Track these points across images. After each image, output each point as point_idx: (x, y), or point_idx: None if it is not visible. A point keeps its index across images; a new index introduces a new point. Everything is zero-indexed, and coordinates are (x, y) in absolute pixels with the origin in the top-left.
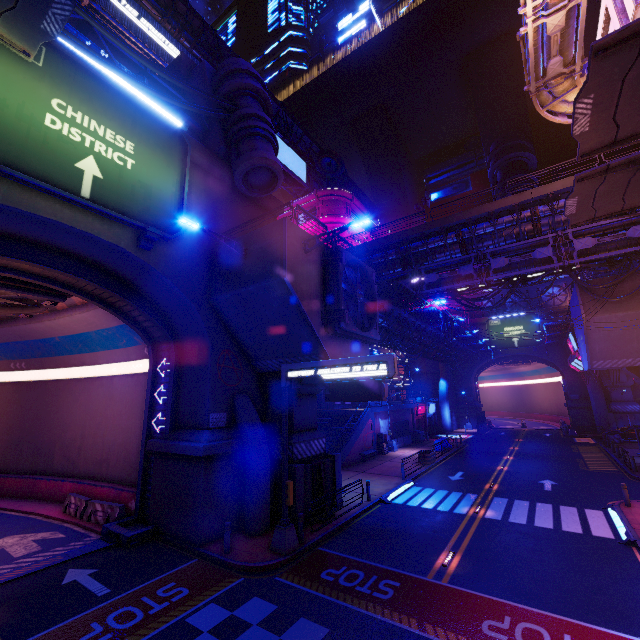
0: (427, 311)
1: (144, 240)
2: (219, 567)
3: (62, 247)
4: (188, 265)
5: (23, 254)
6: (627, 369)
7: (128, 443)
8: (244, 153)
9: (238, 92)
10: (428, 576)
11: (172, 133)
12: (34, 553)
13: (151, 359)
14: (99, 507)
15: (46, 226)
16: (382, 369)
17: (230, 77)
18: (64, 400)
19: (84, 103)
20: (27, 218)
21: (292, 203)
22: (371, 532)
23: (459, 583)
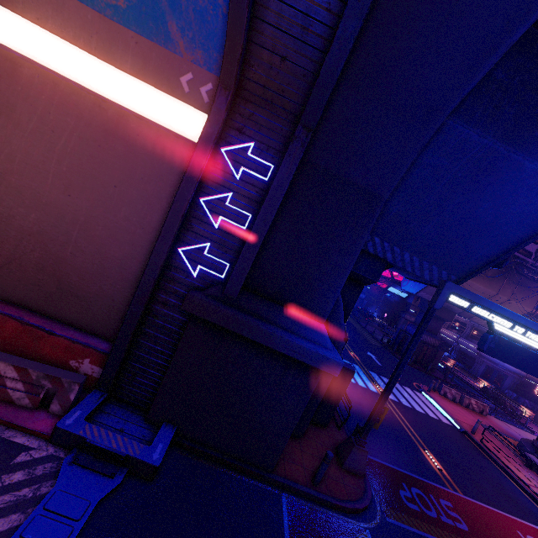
0: None
1: None
2: (325, 511)
3: None
4: None
5: None
6: (428, 302)
7: (58, 241)
8: None
9: None
10: (449, 487)
11: None
12: None
13: (217, 120)
14: (9, 371)
15: None
16: None
17: None
18: None
19: None
20: None
21: None
22: (361, 420)
23: (466, 493)
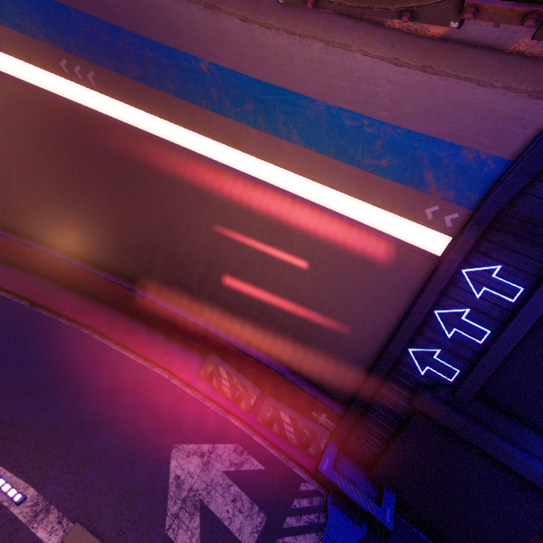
0: None
1: None
2: None
3: None
4: None
5: None
6: None
7: (308, 323)
8: None
9: None
10: None
11: None
12: (268, 536)
13: (463, 249)
14: (286, 418)
15: None
16: None
17: None
18: (176, 188)
19: None
20: None
21: None
22: None
23: None
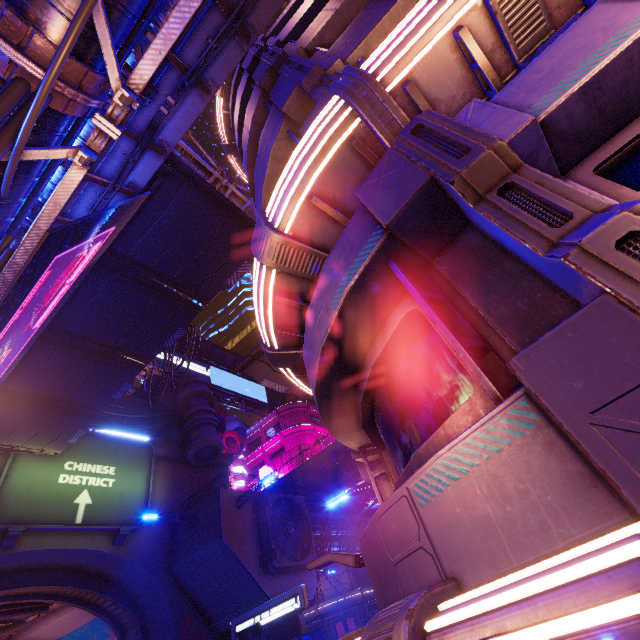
0: (376, 508)
1: (118, 538)
2: None
3: (55, 564)
4: (153, 544)
5: (25, 581)
6: None
7: None
8: (193, 441)
9: (189, 396)
10: None
11: (142, 445)
12: None
13: None
14: None
15: (48, 554)
16: (297, 602)
17: (183, 388)
18: None
19: (85, 455)
20: (36, 553)
21: (259, 423)
22: None
23: None
